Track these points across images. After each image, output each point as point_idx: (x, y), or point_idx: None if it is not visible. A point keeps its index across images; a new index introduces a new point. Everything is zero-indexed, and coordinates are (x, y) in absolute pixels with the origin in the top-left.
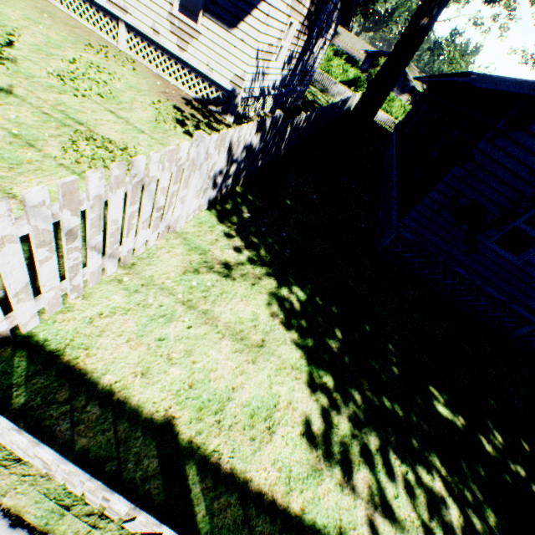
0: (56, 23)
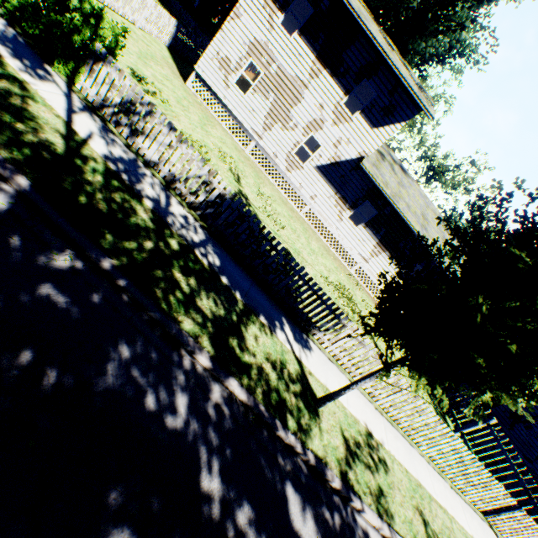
0: (334, 261)
